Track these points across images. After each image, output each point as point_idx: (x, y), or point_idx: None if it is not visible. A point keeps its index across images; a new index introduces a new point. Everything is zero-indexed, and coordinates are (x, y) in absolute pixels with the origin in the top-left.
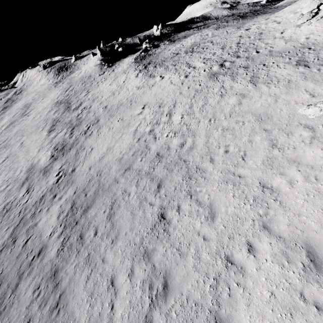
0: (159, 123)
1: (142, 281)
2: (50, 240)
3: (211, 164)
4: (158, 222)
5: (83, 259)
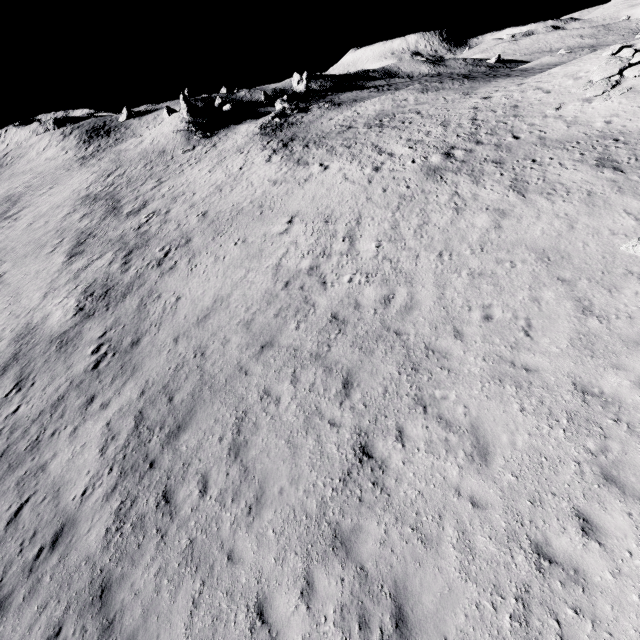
0: (329, 254)
1: (339, 609)
2: (83, 506)
3: (457, 341)
4: (356, 464)
5: (176, 553)
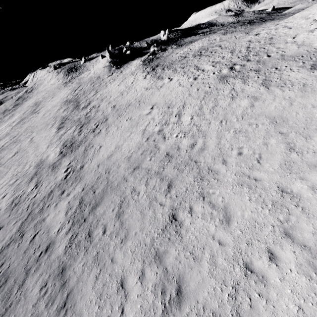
0: (168, 123)
1: (154, 285)
2: (57, 236)
3: (223, 166)
4: (169, 223)
5: (91, 257)
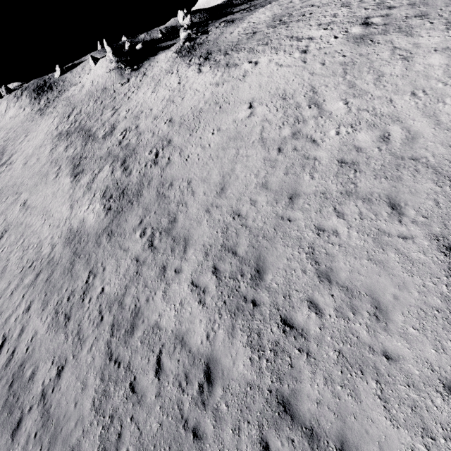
0: (303, 120)
1: None
2: (215, 346)
3: None
4: None
5: (332, 364)
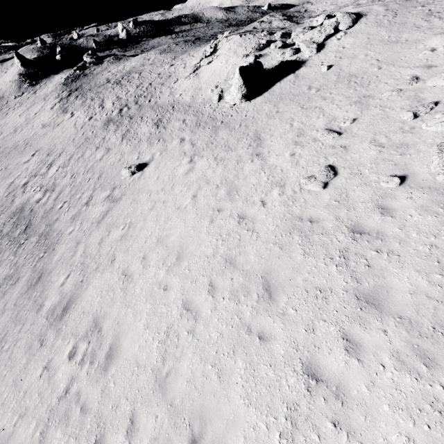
0: (36, 175)
1: None
2: None
3: (45, 219)
4: None
5: None
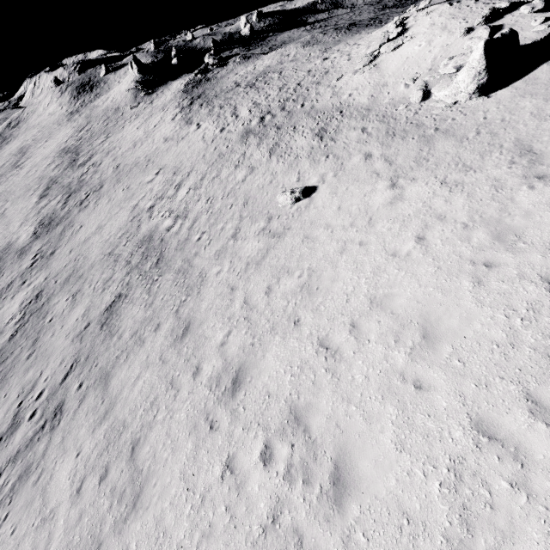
0: (163, 197)
1: (71, 357)
2: (6, 326)
3: (180, 252)
4: (108, 309)
5: (31, 342)
